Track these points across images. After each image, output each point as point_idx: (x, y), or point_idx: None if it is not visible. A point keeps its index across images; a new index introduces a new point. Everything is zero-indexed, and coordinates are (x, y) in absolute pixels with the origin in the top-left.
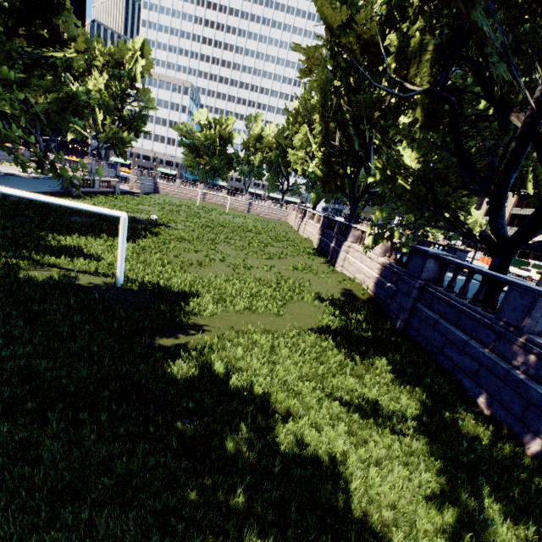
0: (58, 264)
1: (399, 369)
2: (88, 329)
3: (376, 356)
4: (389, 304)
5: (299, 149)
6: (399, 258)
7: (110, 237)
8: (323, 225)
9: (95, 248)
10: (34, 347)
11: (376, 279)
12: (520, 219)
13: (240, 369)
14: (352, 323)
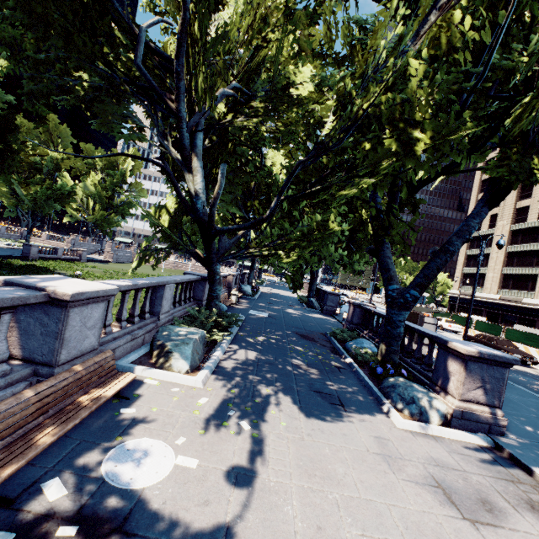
0: None
1: None
2: None
3: None
4: None
5: None
6: None
7: None
8: None
9: None
10: None
11: None
12: (471, 278)
13: None
14: None
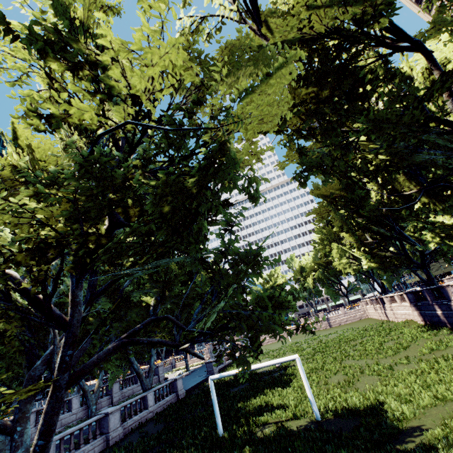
0: (266, 421)
1: None
2: (345, 451)
3: None
4: None
5: (339, 259)
6: None
7: (271, 390)
8: (411, 300)
9: (273, 400)
10: None
11: None
12: None
13: None
14: None
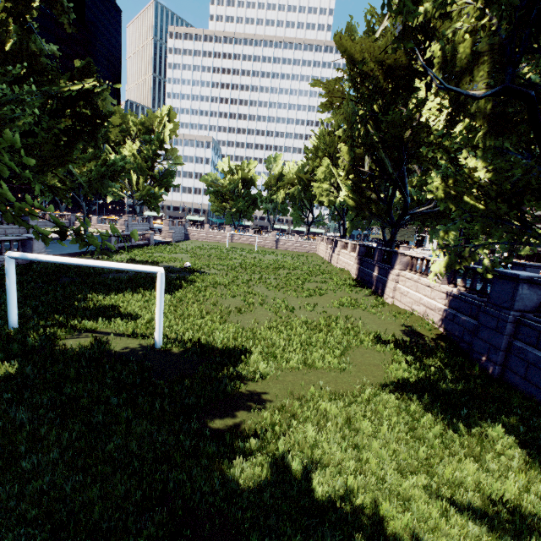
0: (95, 328)
1: (525, 441)
2: (126, 415)
3: (482, 419)
4: (469, 342)
5: (323, 181)
6: (470, 285)
7: (147, 291)
8: (360, 254)
9: (132, 305)
10: (62, 451)
11: (443, 310)
12: None
13: (319, 464)
14: (432, 371)
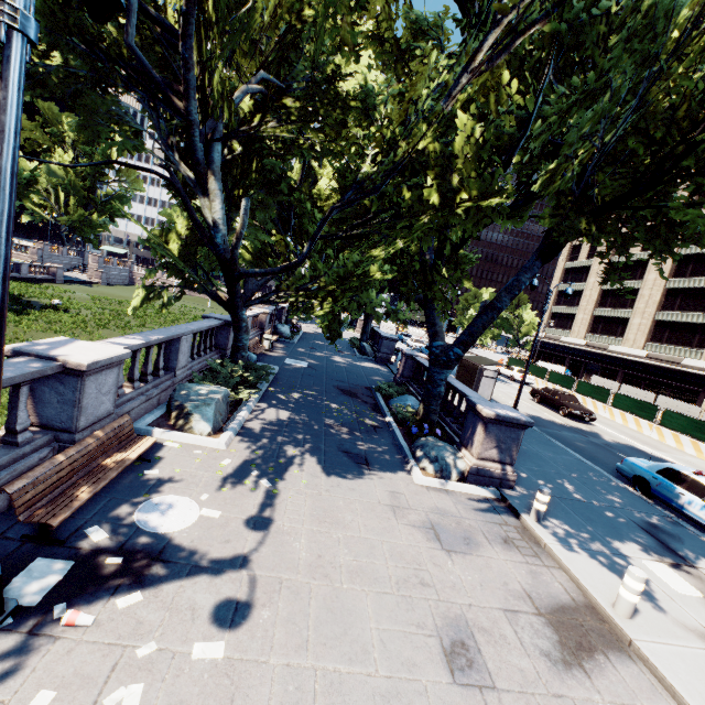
0: None
1: None
2: None
3: None
4: None
5: None
6: None
7: None
8: None
9: None
10: None
11: None
12: (559, 319)
13: None
14: None
